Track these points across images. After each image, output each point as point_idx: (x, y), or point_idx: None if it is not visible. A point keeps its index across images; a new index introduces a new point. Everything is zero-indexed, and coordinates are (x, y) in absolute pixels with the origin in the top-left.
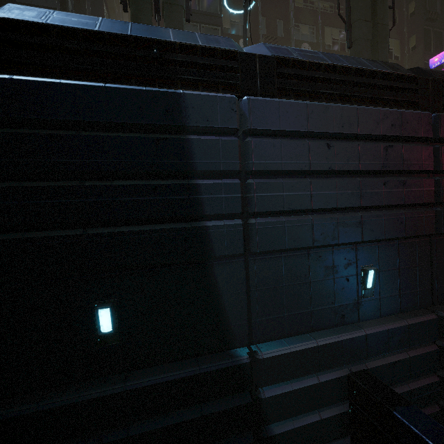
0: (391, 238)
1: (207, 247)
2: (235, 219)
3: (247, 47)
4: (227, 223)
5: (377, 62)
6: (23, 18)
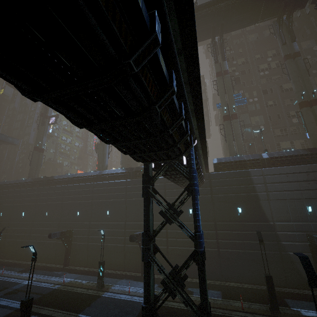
0: (315, 198)
1: (259, 198)
2: (264, 192)
3: (262, 154)
4: (262, 193)
5: (305, 150)
6: (221, 161)
